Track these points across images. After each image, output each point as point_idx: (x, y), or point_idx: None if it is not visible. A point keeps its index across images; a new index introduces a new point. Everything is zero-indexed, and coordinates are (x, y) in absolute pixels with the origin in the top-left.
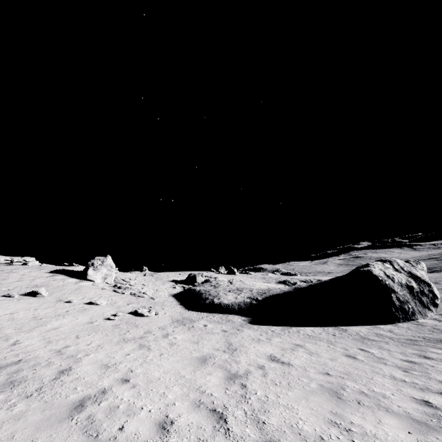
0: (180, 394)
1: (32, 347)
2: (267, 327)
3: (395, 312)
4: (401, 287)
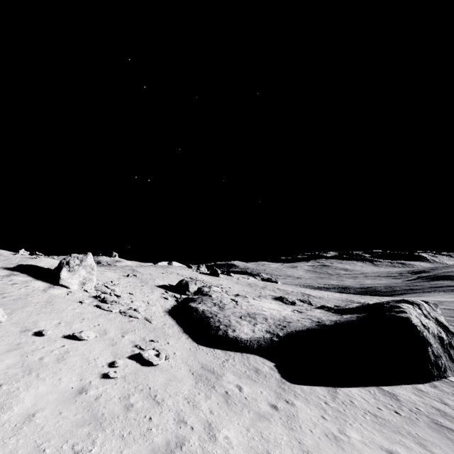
0: None
1: None
2: (310, 388)
3: (431, 369)
4: (434, 339)
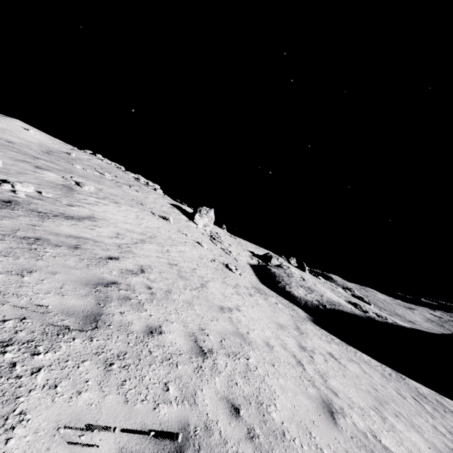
0: (272, 336)
1: (178, 259)
2: (327, 333)
3: None
4: None
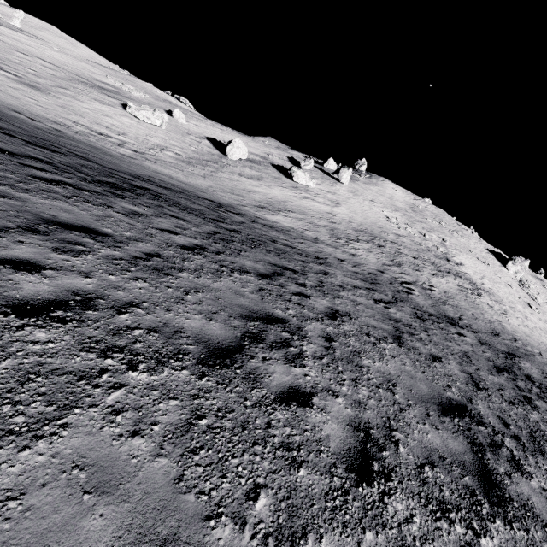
0: (541, 326)
1: (499, 290)
2: None
3: None
4: None
